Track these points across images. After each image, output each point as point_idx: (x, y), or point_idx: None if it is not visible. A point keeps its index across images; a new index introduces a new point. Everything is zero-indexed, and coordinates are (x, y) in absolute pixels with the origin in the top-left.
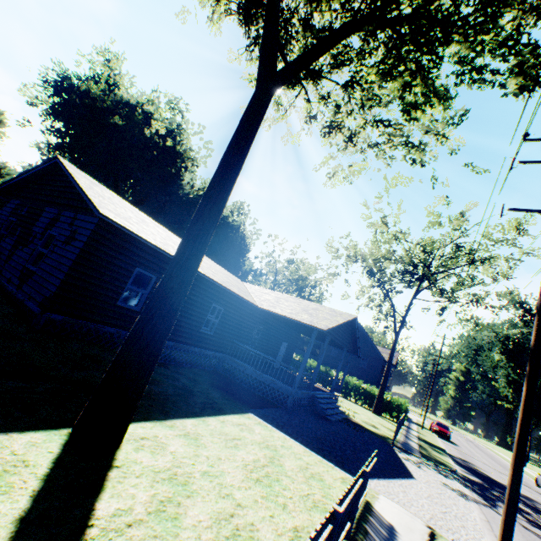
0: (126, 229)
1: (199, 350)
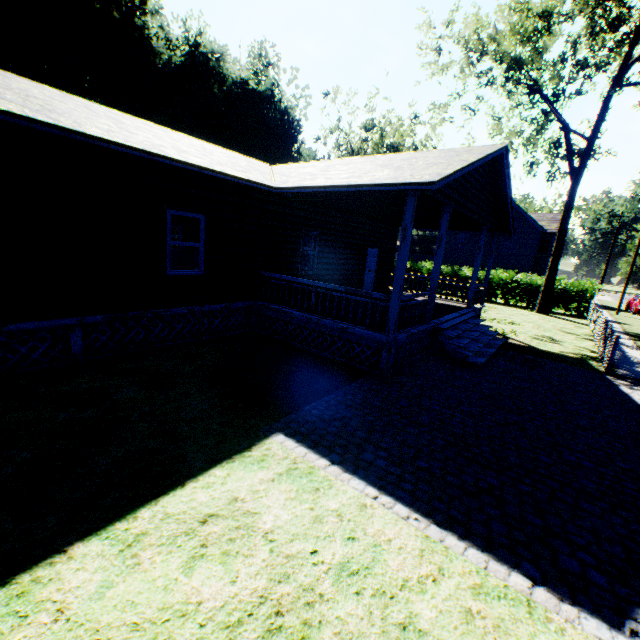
0: None
1: (184, 311)
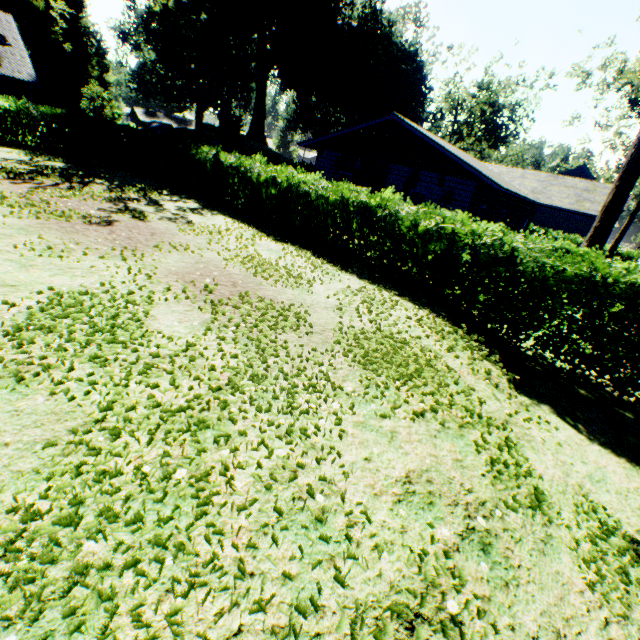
0: (505, 190)
1: None
